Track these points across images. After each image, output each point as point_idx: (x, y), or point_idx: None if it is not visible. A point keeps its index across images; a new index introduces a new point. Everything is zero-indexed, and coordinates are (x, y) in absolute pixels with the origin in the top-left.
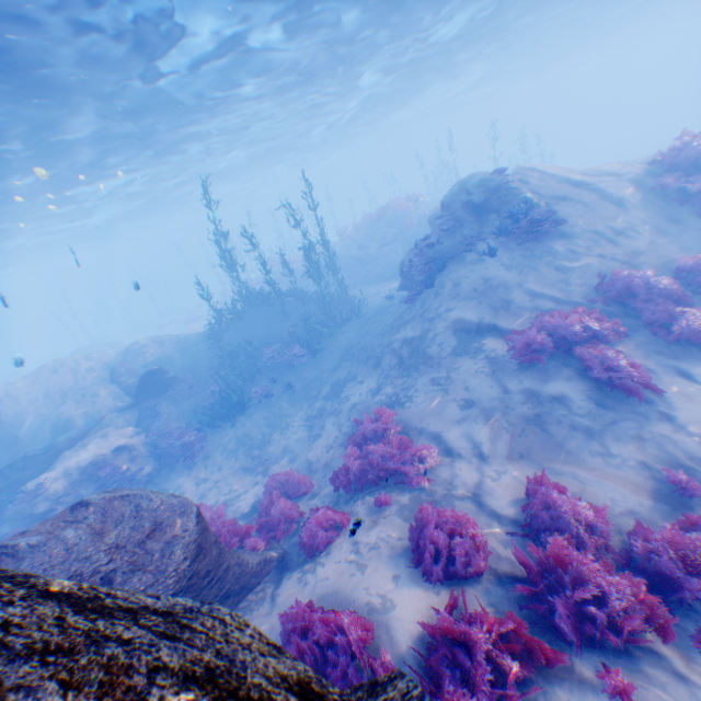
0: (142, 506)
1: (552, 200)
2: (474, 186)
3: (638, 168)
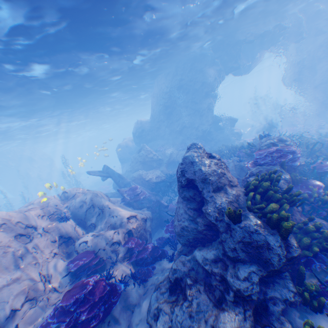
0: None
1: None
2: None
3: None
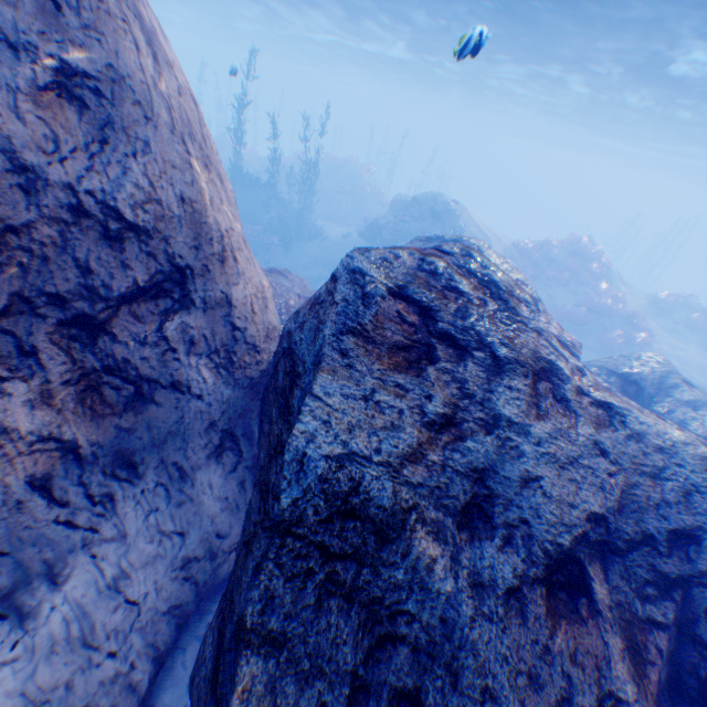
0: (308, 284)
1: (470, 235)
2: (440, 202)
3: (507, 242)
